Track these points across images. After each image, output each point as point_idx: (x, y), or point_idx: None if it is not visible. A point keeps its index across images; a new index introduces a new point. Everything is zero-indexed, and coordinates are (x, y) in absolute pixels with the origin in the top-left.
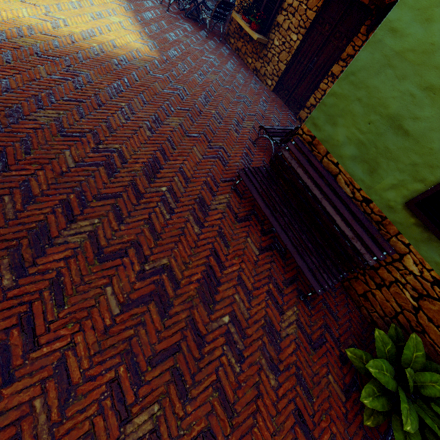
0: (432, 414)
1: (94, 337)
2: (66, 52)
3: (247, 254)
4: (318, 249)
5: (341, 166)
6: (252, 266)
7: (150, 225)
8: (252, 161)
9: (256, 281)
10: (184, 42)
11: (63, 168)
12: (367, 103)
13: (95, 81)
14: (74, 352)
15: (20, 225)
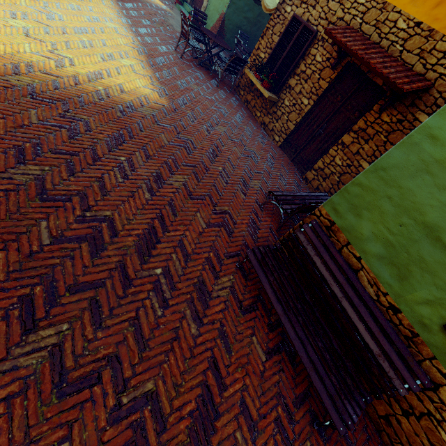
0: None
1: None
2: (66, 95)
3: (252, 362)
4: (337, 360)
5: (364, 262)
6: (258, 380)
7: (137, 327)
8: (259, 229)
9: (262, 404)
10: (195, 90)
11: (34, 246)
12: (399, 203)
13: (95, 130)
14: None
15: None
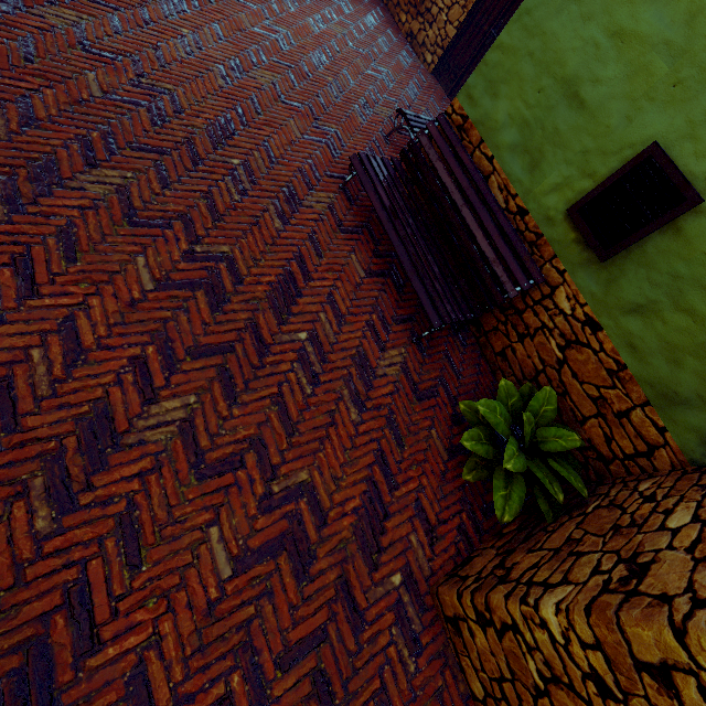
0: (547, 471)
1: (116, 306)
2: None
3: (347, 273)
4: (447, 277)
5: (496, 162)
6: (352, 288)
7: (210, 201)
8: None
9: (353, 306)
10: None
11: (84, 94)
12: (540, 59)
13: None
14: (87, 315)
15: (16, 150)
